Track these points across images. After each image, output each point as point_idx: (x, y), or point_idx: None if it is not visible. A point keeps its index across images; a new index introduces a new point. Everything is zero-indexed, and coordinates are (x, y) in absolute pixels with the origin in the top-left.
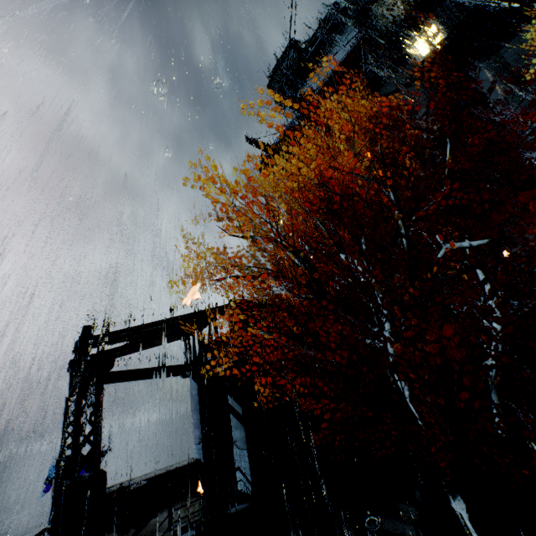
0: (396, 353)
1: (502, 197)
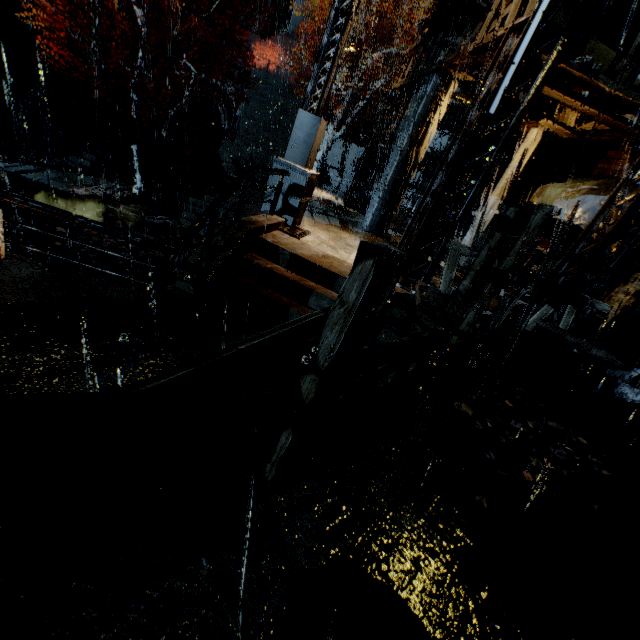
0: (138, 81)
1: (264, 3)
